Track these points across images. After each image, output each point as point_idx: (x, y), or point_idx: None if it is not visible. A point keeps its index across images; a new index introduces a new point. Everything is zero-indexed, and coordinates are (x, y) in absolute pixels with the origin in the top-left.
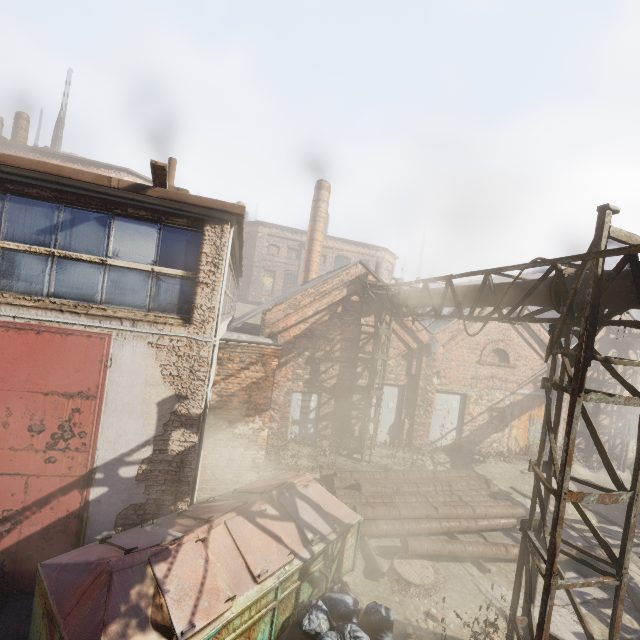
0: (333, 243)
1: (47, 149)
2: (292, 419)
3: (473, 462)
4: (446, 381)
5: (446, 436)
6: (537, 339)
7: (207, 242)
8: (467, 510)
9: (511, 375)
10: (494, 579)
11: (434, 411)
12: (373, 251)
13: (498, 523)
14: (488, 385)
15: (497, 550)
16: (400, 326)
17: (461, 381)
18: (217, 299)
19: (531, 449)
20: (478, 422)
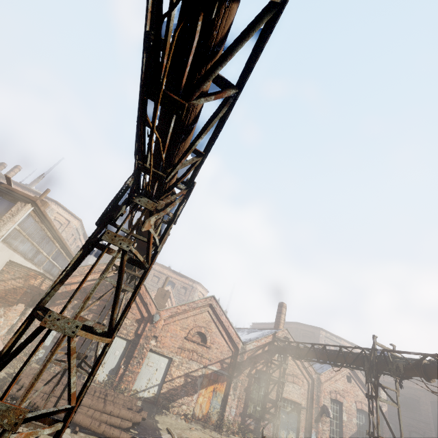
0: (167, 271)
1: (26, 185)
2: (43, 344)
3: (159, 413)
4: (160, 345)
5: (150, 389)
6: (227, 332)
7: (15, 207)
8: (100, 404)
9: (206, 353)
10: (74, 436)
11: (147, 366)
12: (191, 282)
13: (117, 421)
14: (189, 356)
15: (93, 422)
16: (141, 300)
17: (171, 348)
18: (4, 227)
19: (211, 418)
20: (175, 383)
